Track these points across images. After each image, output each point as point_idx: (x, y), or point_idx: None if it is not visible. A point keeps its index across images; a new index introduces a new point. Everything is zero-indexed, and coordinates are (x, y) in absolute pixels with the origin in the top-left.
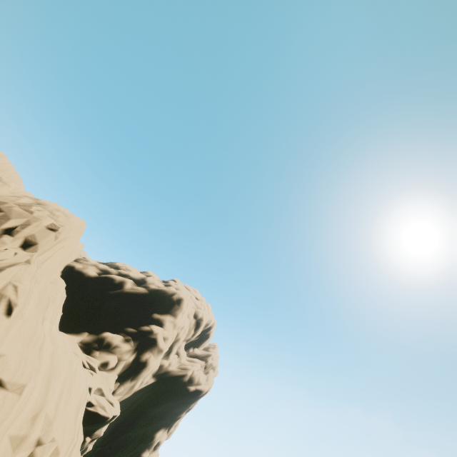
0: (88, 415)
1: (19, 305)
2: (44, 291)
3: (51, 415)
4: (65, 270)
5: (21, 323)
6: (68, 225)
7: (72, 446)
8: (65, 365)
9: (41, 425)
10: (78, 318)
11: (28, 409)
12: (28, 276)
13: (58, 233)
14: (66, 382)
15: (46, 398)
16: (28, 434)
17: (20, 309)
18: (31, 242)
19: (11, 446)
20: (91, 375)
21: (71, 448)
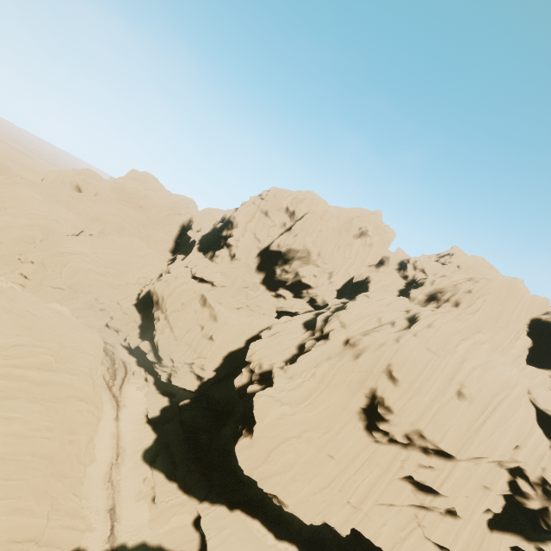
0: (550, 418)
1: (438, 326)
2: (473, 327)
3: (465, 374)
4: (534, 324)
5: (440, 333)
6: (490, 285)
7: (496, 402)
8: (479, 359)
9: (460, 376)
10: (550, 358)
11: (450, 366)
12: (450, 317)
13: (476, 292)
14: (479, 366)
15: (461, 366)
16: (454, 376)
17: (438, 327)
18: (459, 302)
19: (448, 378)
20: (550, 392)
21: (496, 403)
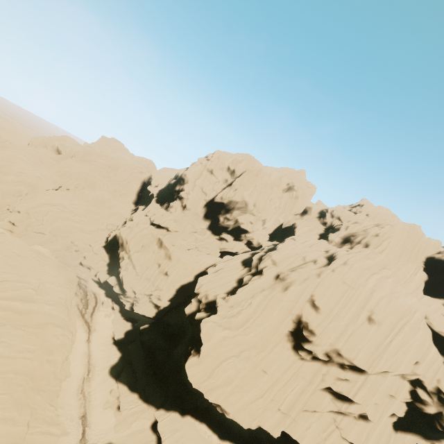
0: (443, 339)
1: (351, 263)
2: (380, 264)
3: (374, 302)
4: (429, 261)
5: (353, 269)
6: (393, 230)
7: (400, 326)
8: (386, 291)
9: (370, 304)
10: (443, 289)
11: (362, 296)
12: (361, 256)
13: (382, 236)
14: (386, 296)
15: (371, 296)
16: (365, 305)
17: (352, 264)
18: (368, 244)
19: (360, 306)
20: (443, 317)
21: (400, 327)
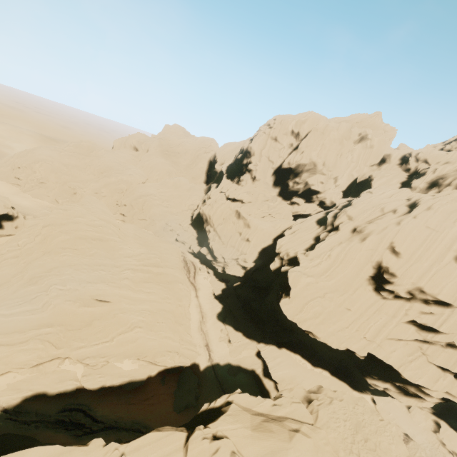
0: None
1: (436, 207)
2: None
3: None
4: None
5: (439, 213)
6: None
7: None
8: None
9: None
10: None
11: (448, 238)
12: (449, 198)
13: None
14: None
15: None
16: (452, 245)
17: (437, 208)
18: None
19: (445, 247)
20: None
21: None
